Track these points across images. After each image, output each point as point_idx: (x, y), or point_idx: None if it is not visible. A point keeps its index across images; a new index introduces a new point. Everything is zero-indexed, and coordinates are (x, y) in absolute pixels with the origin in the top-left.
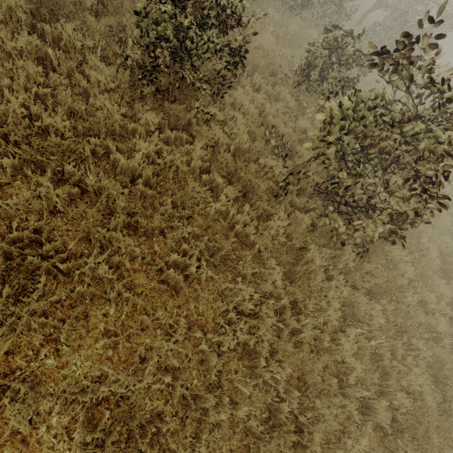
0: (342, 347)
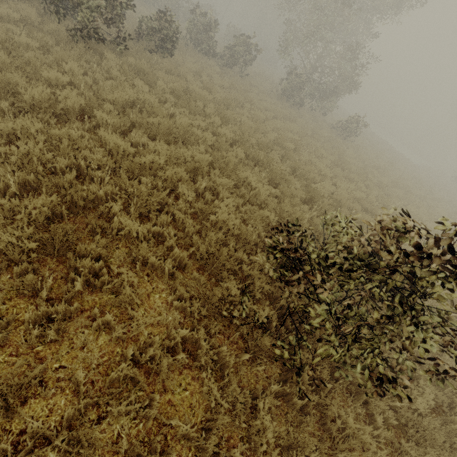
0: (1, 26)
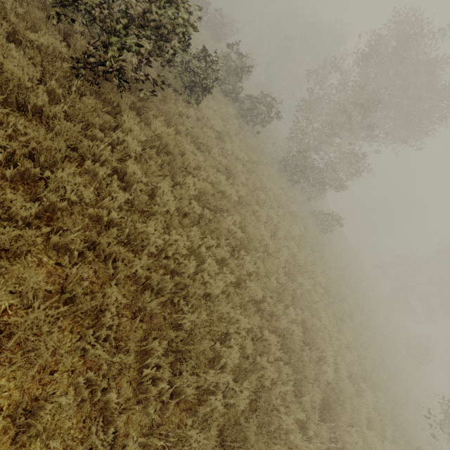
0: None
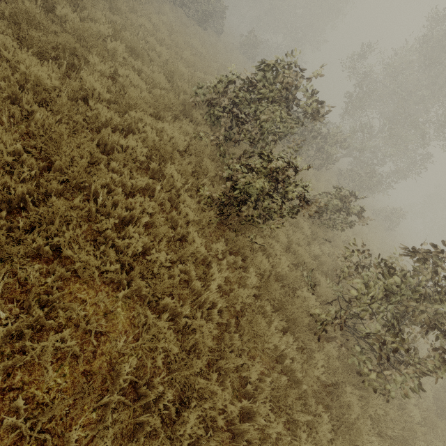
0: None
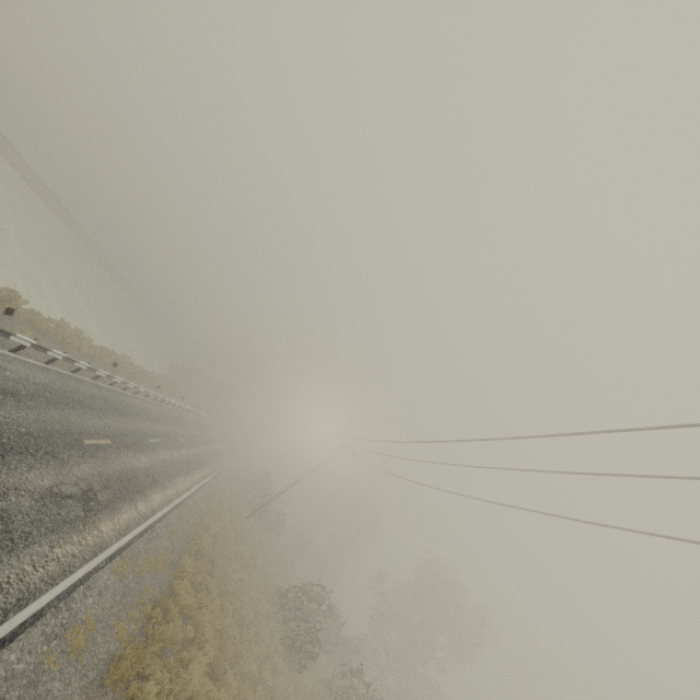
0: None
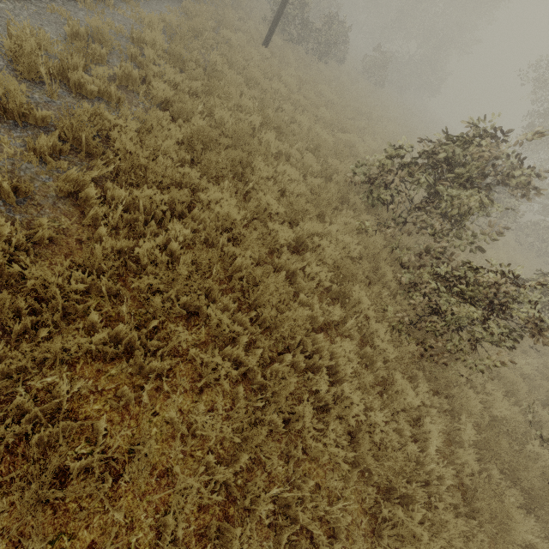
0: None
